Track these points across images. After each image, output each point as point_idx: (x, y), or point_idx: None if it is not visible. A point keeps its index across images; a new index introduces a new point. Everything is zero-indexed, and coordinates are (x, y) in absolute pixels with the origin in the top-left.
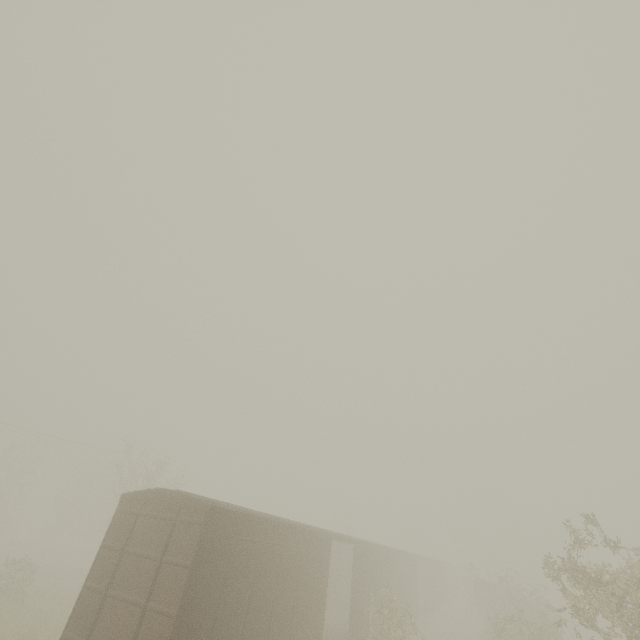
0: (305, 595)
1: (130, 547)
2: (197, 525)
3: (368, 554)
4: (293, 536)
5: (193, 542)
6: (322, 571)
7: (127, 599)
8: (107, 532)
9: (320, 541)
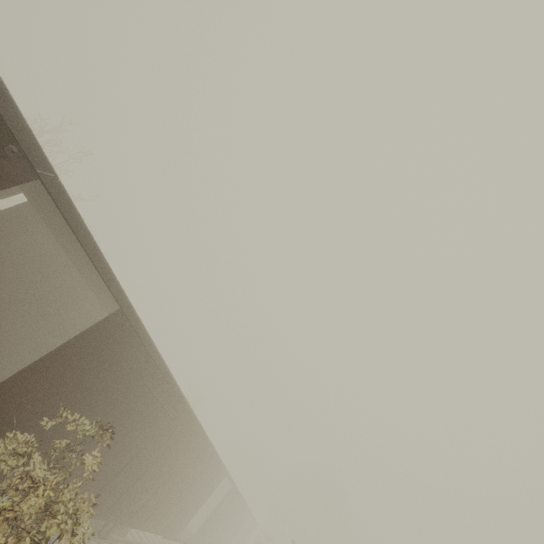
0: None
1: None
2: None
3: (145, 372)
4: None
5: None
6: None
7: None
8: None
9: None
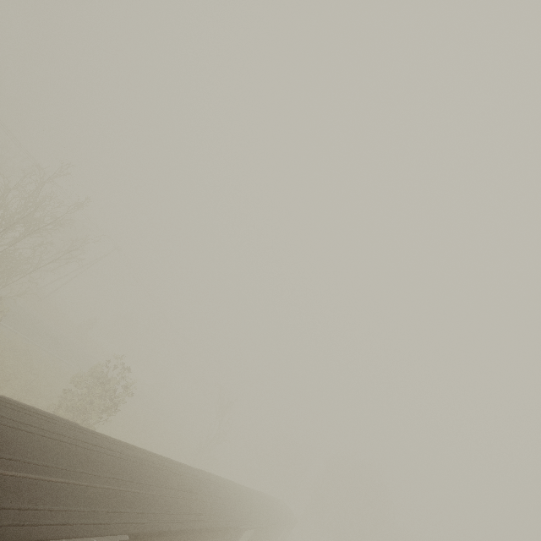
0: None
1: None
2: None
3: None
4: None
5: None
6: None
7: None
8: None
9: None
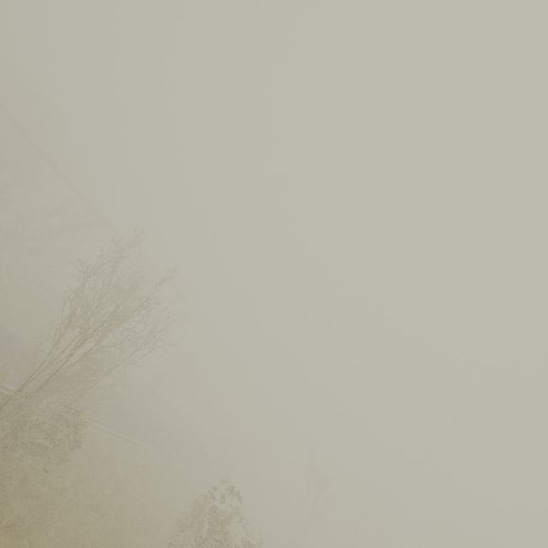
0: None
1: None
2: None
3: None
4: None
5: None
6: None
7: None
8: None
9: None
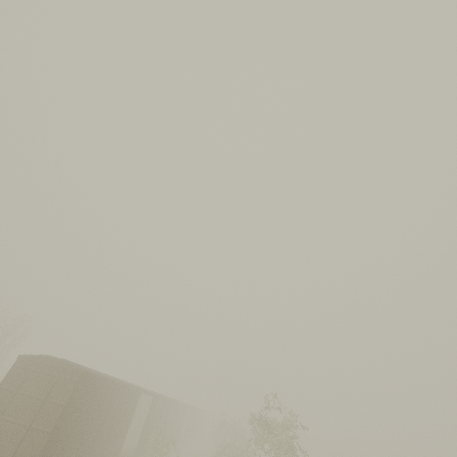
0: (118, 425)
1: (21, 390)
2: (73, 382)
3: (159, 403)
4: (121, 390)
5: (69, 391)
6: (131, 412)
7: (16, 422)
8: (4, 379)
9: (135, 394)
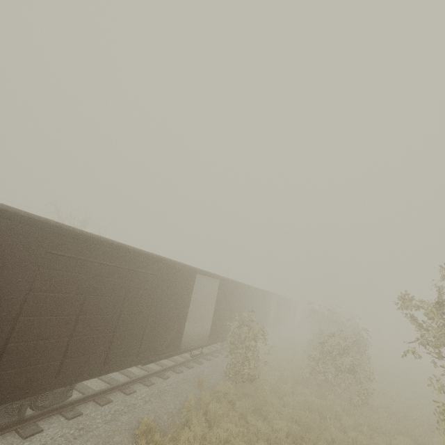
0: (162, 312)
1: None
2: None
3: (233, 288)
4: (148, 264)
5: None
6: (184, 296)
7: None
8: None
9: (183, 273)
